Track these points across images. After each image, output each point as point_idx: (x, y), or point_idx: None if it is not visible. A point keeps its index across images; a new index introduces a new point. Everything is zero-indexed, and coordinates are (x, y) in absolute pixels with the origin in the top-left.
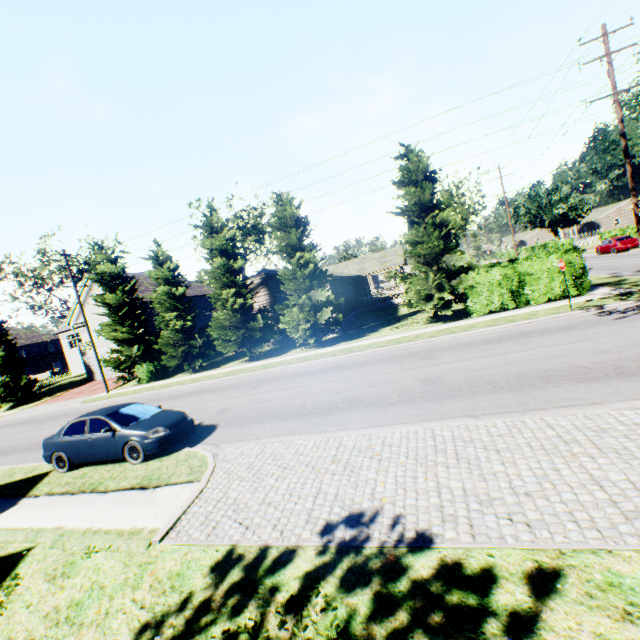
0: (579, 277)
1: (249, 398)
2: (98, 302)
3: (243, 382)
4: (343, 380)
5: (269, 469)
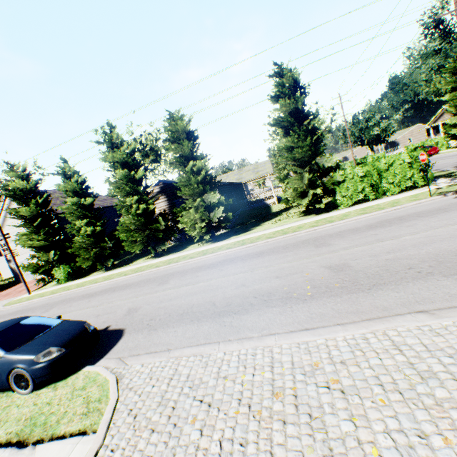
0: (426, 170)
1: (156, 295)
2: (13, 215)
3: (150, 278)
4: (246, 272)
5: (188, 407)
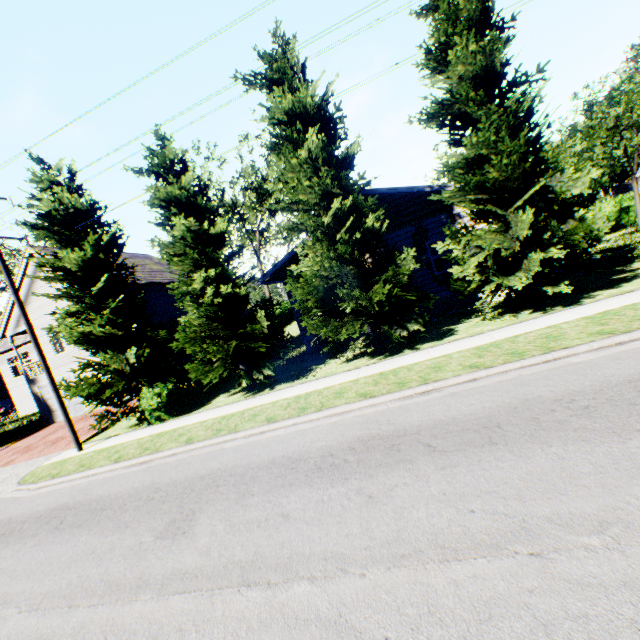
0: None
1: None
2: (45, 270)
3: (549, 397)
4: None
5: None
